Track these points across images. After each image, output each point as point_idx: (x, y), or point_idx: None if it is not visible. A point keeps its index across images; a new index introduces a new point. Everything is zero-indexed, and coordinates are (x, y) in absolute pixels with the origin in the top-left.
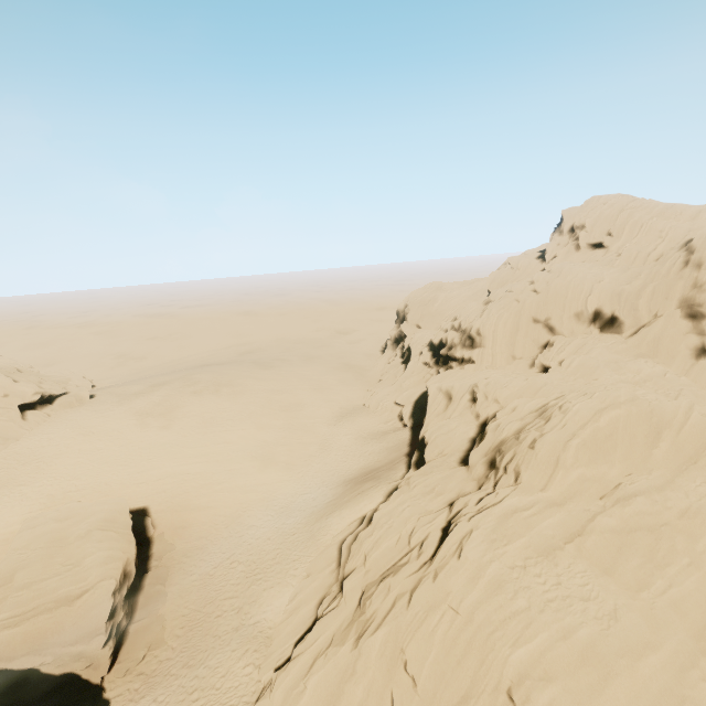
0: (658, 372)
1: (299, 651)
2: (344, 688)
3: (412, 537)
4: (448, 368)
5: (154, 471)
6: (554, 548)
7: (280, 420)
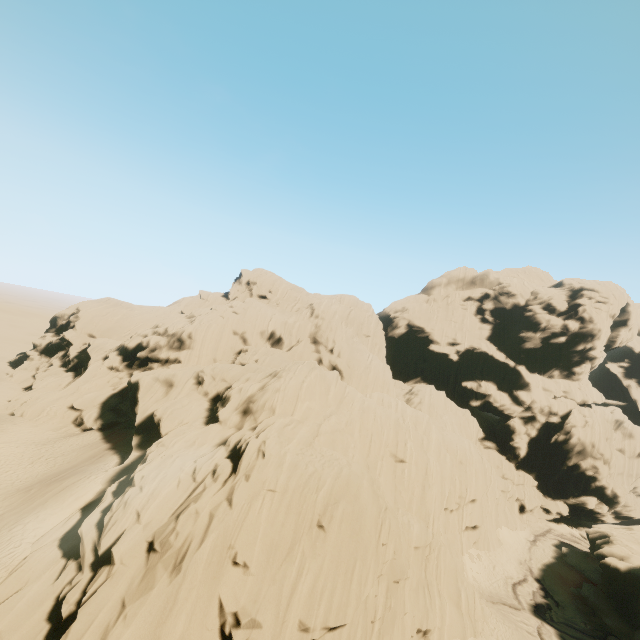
0: None
1: None
2: (162, 632)
3: (198, 473)
4: (146, 370)
5: None
6: (311, 442)
7: None
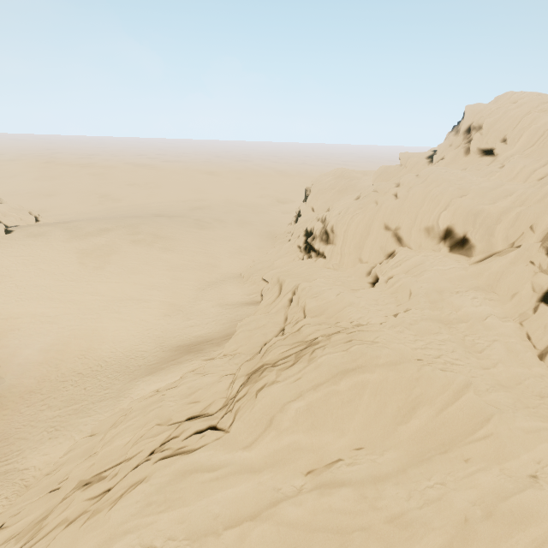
0: (480, 313)
1: (8, 523)
2: None
3: (131, 448)
4: (309, 257)
5: (18, 310)
6: (207, 533)
7: (156, 278)
